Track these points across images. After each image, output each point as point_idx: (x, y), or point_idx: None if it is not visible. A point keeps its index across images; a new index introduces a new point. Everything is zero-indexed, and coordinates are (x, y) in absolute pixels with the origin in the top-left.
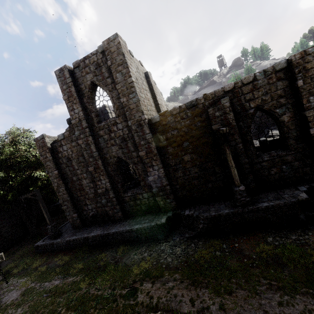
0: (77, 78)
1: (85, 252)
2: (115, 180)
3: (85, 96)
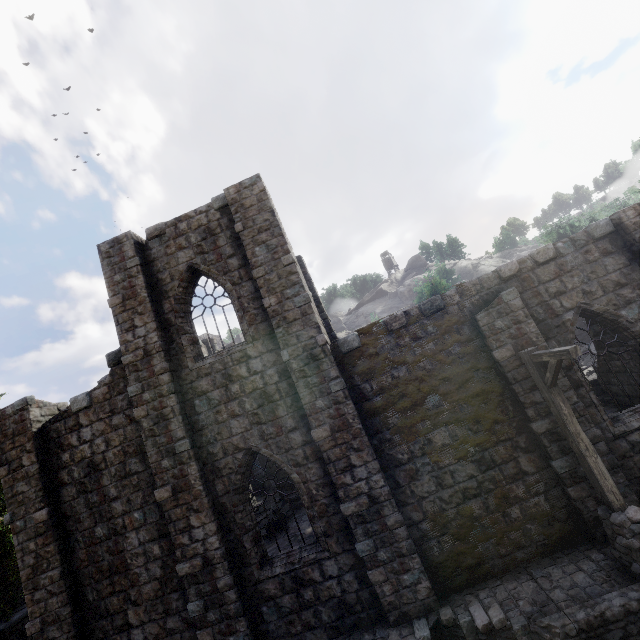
0: (154, 259)
1: None
2: (235, 525)
3: (169, 296)
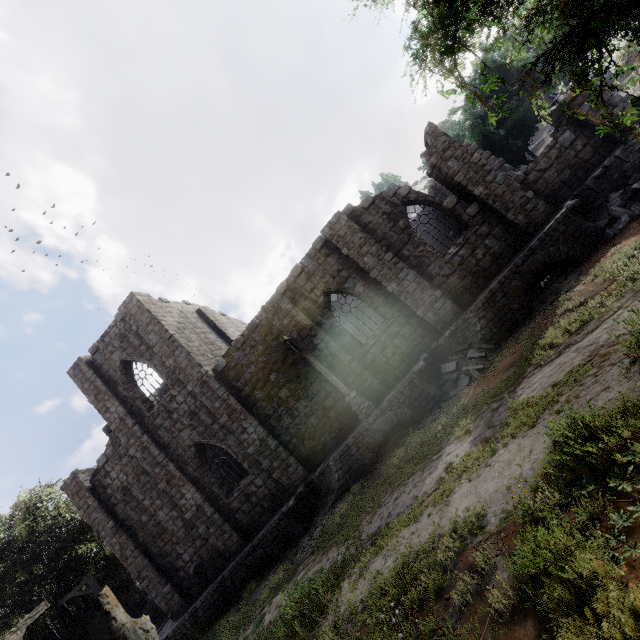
0: (101, 365)
1: (198, 639)
2: (206, 483)
3: (119, 383)
